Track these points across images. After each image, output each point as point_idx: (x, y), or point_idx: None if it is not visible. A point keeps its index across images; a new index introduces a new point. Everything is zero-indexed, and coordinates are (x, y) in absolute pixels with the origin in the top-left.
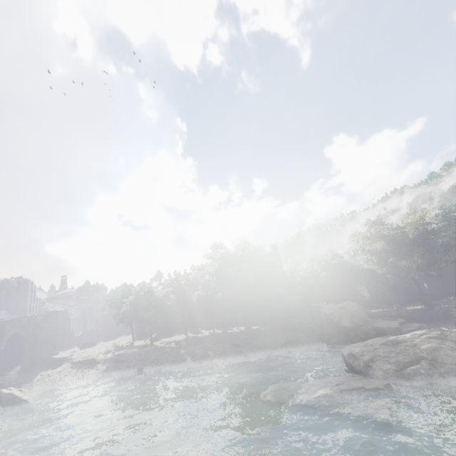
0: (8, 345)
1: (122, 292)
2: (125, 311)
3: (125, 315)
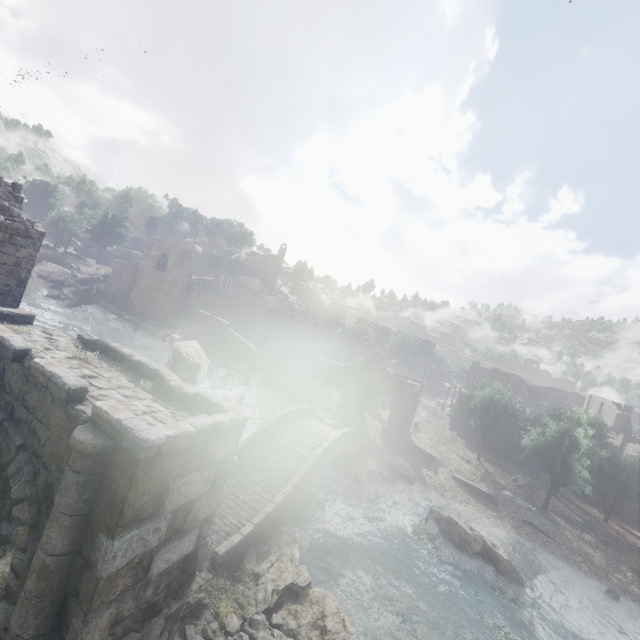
0: (362, 394)
1: (500, 396)
2: (493, 422)
3: (491, 428)
